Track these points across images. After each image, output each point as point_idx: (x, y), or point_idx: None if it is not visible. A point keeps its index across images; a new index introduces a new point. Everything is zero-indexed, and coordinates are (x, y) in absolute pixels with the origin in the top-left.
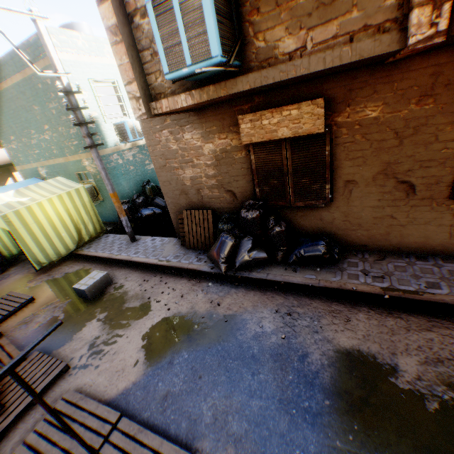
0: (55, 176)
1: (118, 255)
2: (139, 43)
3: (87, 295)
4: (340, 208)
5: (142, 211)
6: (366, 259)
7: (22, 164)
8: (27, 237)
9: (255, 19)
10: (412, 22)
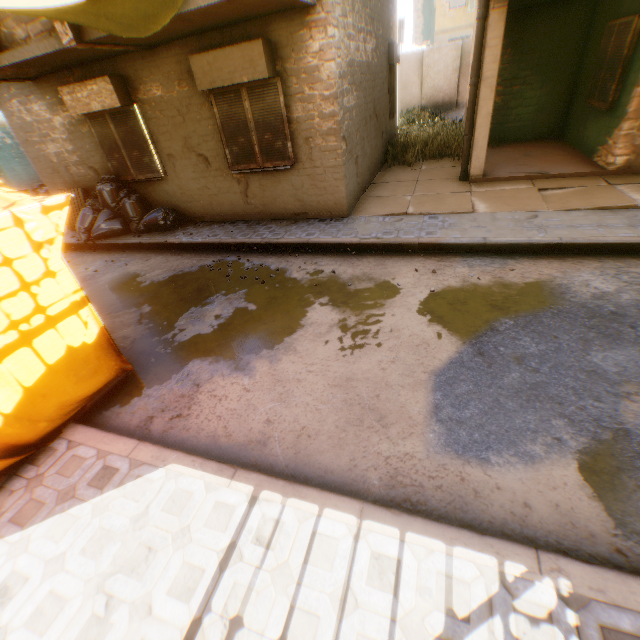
0: None
1: None
2: None
3: None
4: (174, 181)
5: None
6: (198, 226)
7: None
8: None
9: None
10: (59, 32)
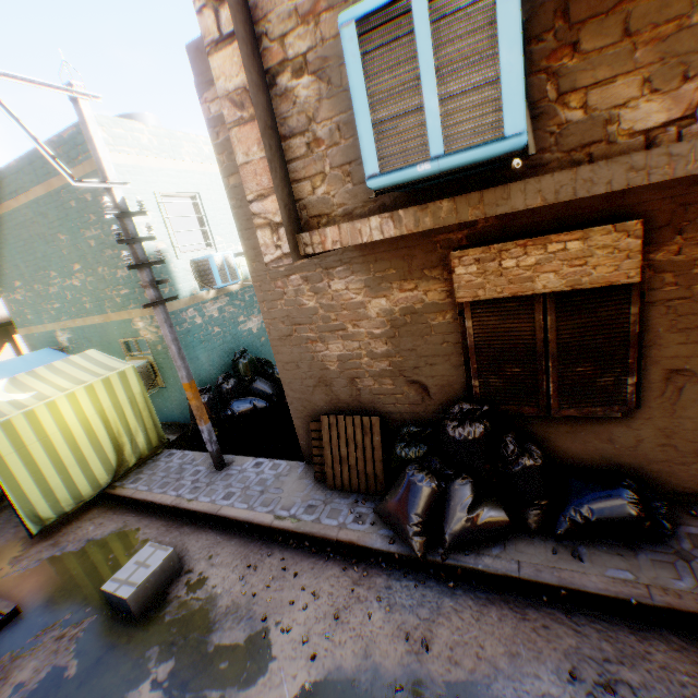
0: (84, 345)
1: (193, 499)
2: (284, 123)
3: (131, 608)
4: (652, 420)
5: (233, 406)
6: None
7: (29, 326)
8: (20, 470)
9: (565, 64)
10: None
